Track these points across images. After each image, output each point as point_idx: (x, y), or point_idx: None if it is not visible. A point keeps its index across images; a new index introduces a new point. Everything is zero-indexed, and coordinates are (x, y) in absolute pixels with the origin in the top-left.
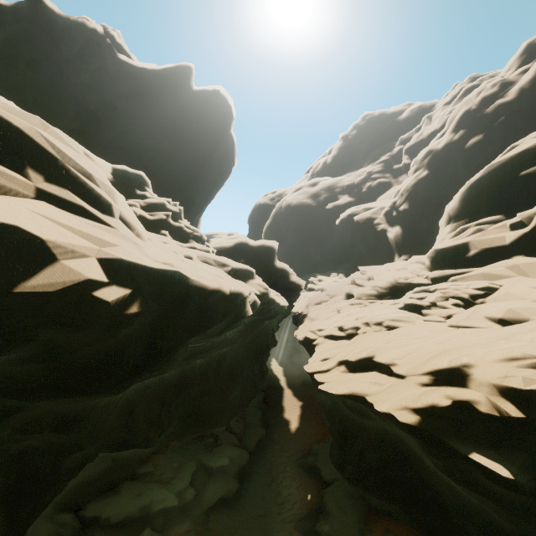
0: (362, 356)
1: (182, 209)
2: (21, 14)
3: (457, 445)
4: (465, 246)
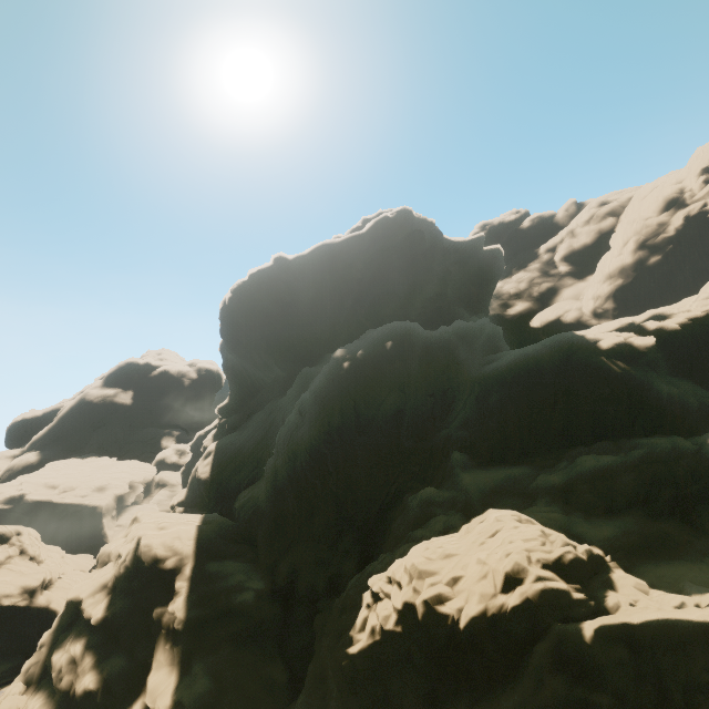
0: None
1: None
2: (399, 221)
3: None
4: None
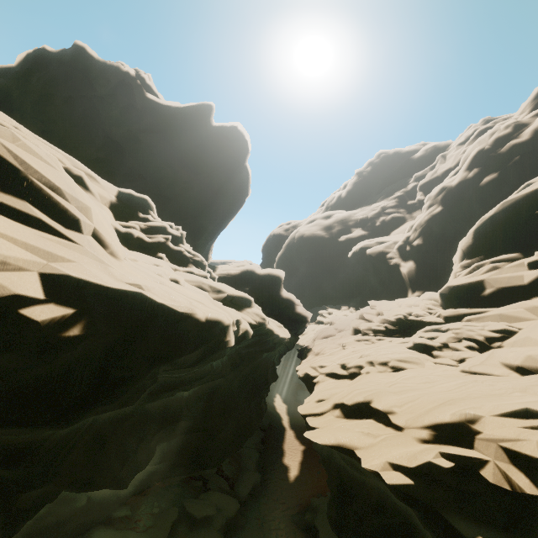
0: (358, 400)
1: (184, 234)
2: (64, 59)
3: (459, 524)
4: (480, 284)
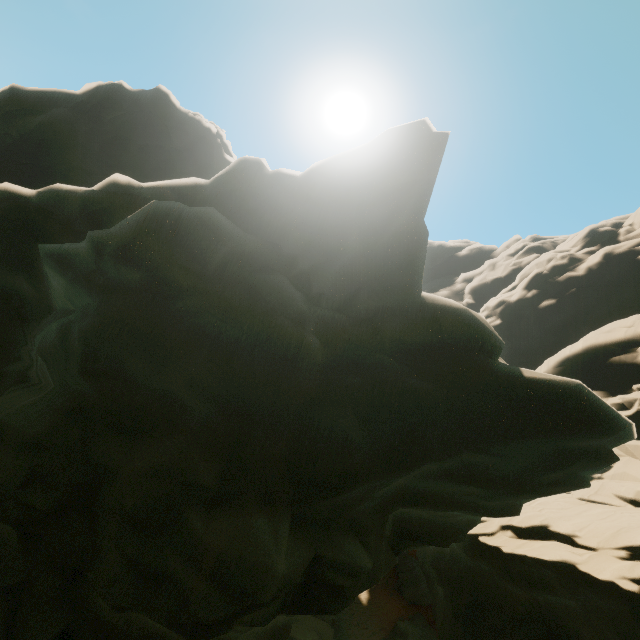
0: (534, 523)
1: None
2: (142, 101)
3: None
4: None
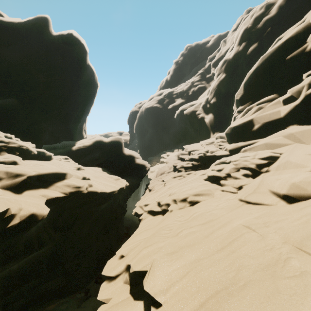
0: (135, 272)
1: None
2: None
3: None
4: (250, 122)
